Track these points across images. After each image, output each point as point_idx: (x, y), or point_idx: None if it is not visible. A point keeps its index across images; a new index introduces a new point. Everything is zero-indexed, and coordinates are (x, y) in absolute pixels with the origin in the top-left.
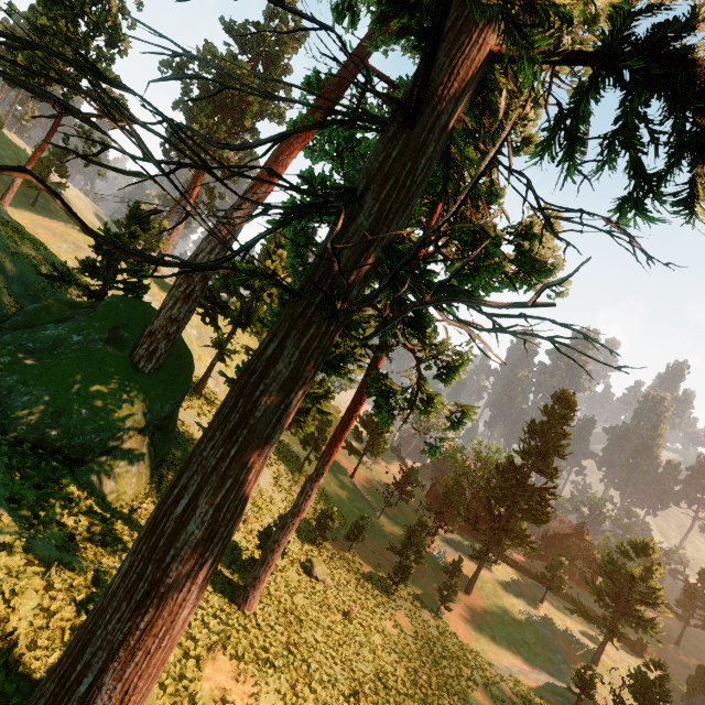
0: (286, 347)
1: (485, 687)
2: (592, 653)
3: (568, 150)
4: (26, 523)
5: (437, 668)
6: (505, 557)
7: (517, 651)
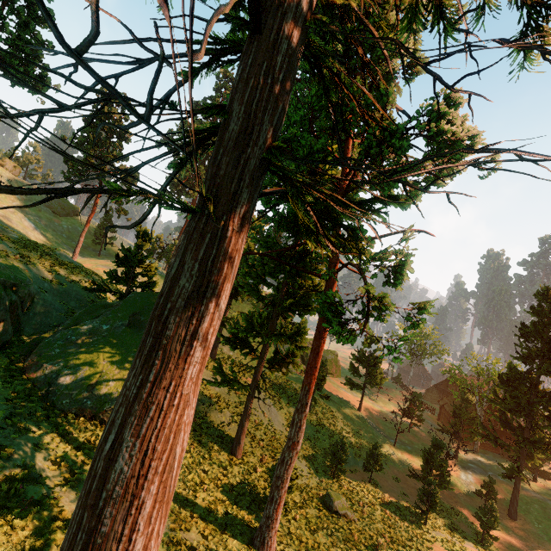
0: (186, 262)
1: None
2: None
3: (437, 10)
4: (62, 481)
5: None
6: (544, 473)
7: None
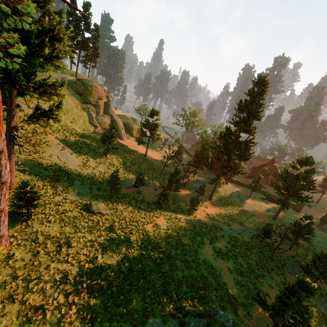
0: None
1: (210, 244)
2: (273, 215)
3: None
4: None
5: (179, 242)
6: (232, 180)
7: (234, 221)
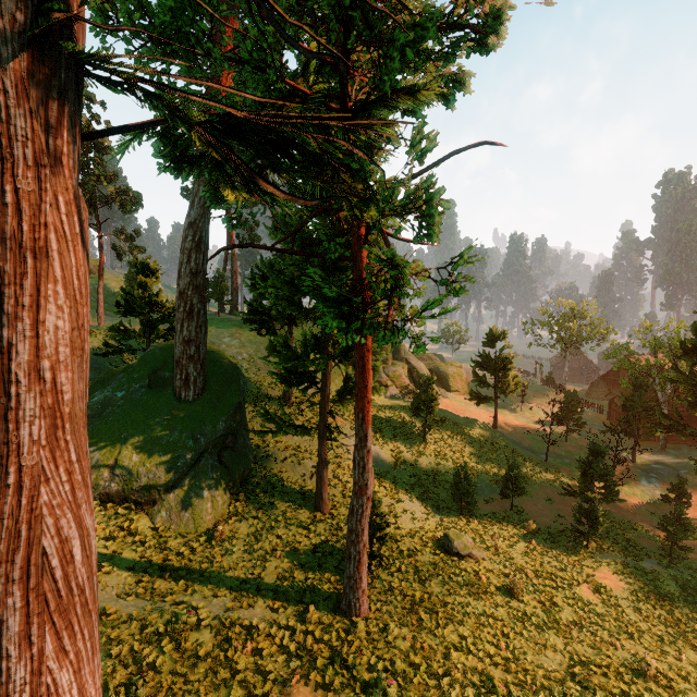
0: None
1: None
2: None
3: None
4: None
5: (687, 638)
6: None
7: None
